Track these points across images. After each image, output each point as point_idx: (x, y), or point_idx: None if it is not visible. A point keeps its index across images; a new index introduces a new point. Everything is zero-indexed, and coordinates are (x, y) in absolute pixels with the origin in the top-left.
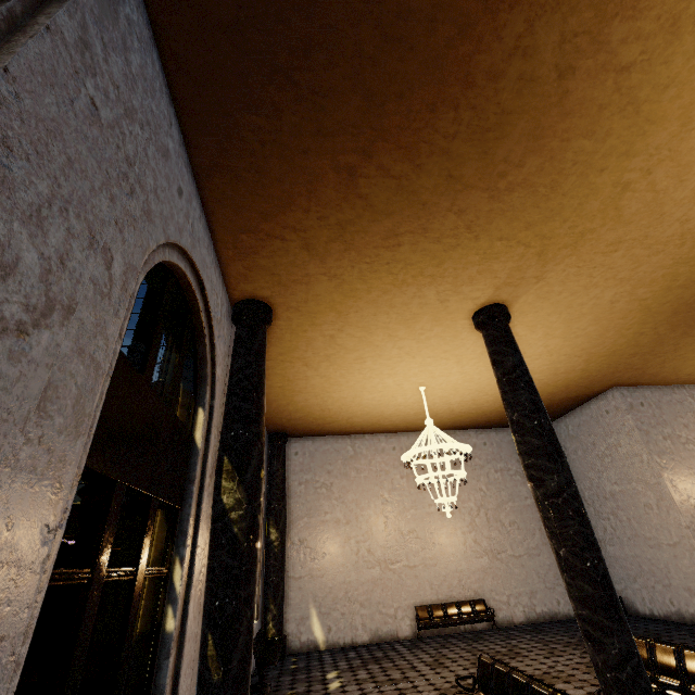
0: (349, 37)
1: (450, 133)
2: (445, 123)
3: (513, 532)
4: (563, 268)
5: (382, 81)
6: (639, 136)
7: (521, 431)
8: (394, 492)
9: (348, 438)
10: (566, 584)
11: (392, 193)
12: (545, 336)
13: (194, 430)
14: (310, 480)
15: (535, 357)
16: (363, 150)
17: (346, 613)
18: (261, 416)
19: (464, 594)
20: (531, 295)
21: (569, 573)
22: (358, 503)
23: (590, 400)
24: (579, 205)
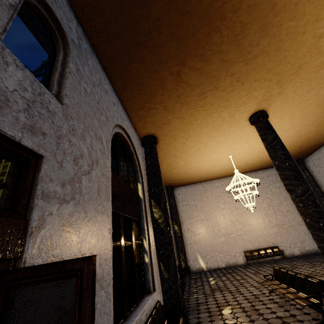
0: (165, 20)
1: (219, 42)
2: (216, 39)
3: (288, 215)
4: (292, 85)
5: (183, 32)
6: (322, 9)
7: (280, 169)
8: (226, 204)
9: (200, 184)
10: (311, 234)
11: (198, 76)
12: (290, 119)
13: (138, 192)
14: (186, 204)
15: (287, 130)
16: (181, 63)
17: (213, 256)
18: (161, 182)
19: (267, 244)
20: (277, 102)
21: (312, 229)
22: (210, 211)
23: (323, 145)
24: (294, 53)
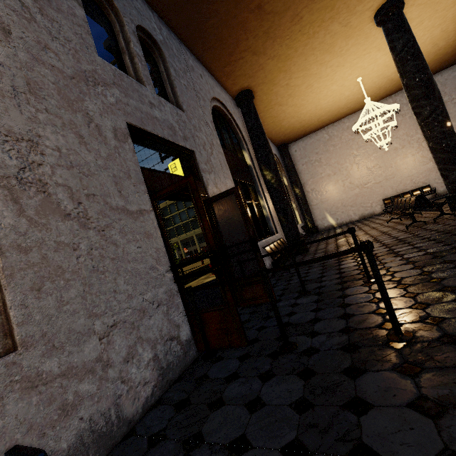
0: None
1: None
2: None
3: None
4: None
5: None
6: None
7: (408, 89)
8: (360, 149)
9: (322, 130)
10: (433, 158)
11: None
12: None
13: (246, 160)
14: (307, 161)
15: (450, 7)
16: None
17: (344, 211)
18: (267, 144)
19: (414, 186)
20: None
21: (433, 153)
22: (338, 162)
23: None
24: None
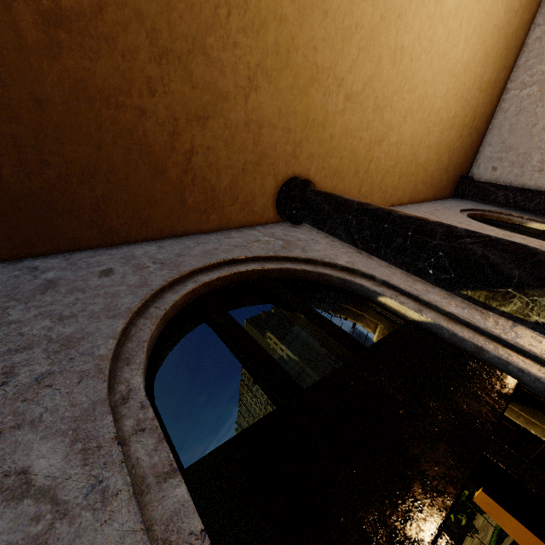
0: None
1: None
2: None
3: None
4: None
5: None
6: None
7: None
8: None
9: (507, 94)
10: None
11: None
12: None
13: (404, 316)
14: (542, 157)
15: None
16: None
17: None
18: (421, 226)
19: None
20: None
21: None
22: None
23: None
24: None
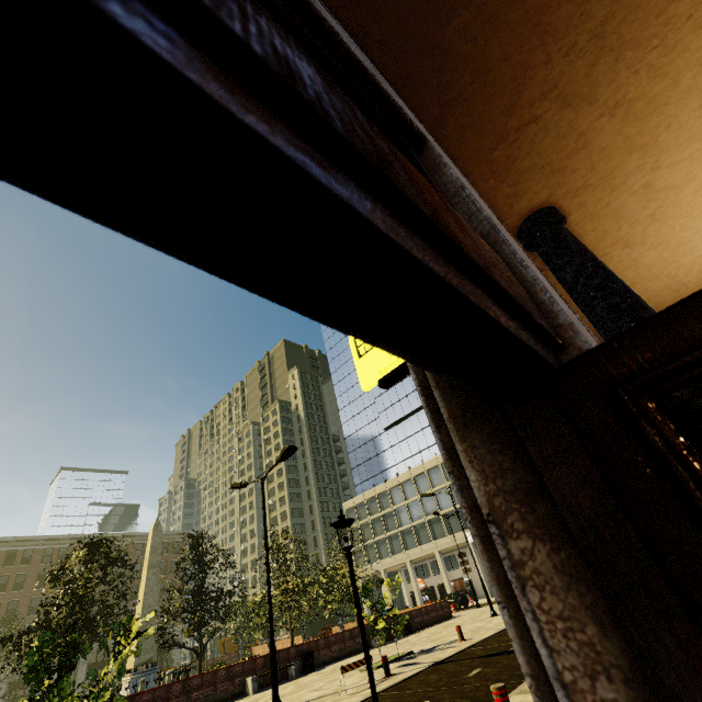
0: None
1: None
2: None
3: None
4: None
5: None
6: None
7: None
8: None
9: None
10: None
11: None
12: None
13: None
14: None
15: None
16: None
17: None
18: (640, 301)
19: None
20: None
21: None
22: None
23: None
24: None
